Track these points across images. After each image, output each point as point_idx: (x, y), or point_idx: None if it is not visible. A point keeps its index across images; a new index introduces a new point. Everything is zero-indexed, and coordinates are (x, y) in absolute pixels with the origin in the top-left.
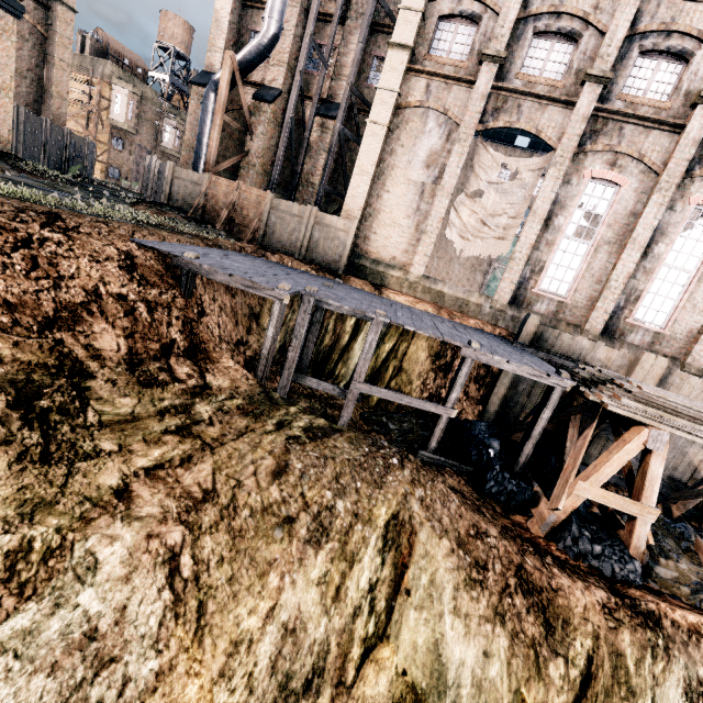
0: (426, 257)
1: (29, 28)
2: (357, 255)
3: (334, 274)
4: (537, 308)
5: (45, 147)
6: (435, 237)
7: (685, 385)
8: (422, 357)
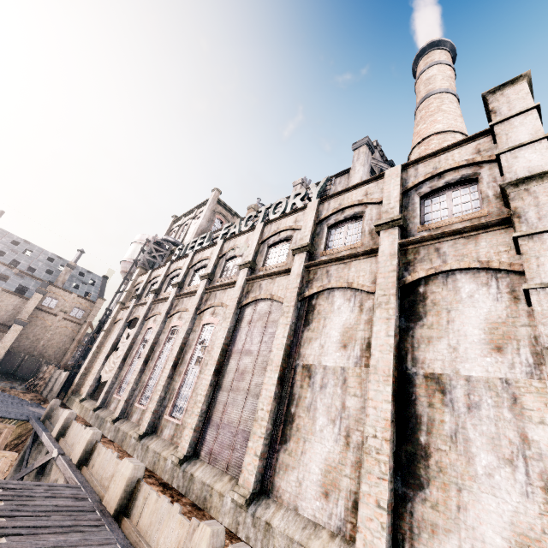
0: (89, 386)
1: (70, 332)
2: (77, 393)
3: (44, 401)
4: (112, 406)
5: (38, 371)
6: (96, 374)
7: (72, 431)
8: (10, 438)
